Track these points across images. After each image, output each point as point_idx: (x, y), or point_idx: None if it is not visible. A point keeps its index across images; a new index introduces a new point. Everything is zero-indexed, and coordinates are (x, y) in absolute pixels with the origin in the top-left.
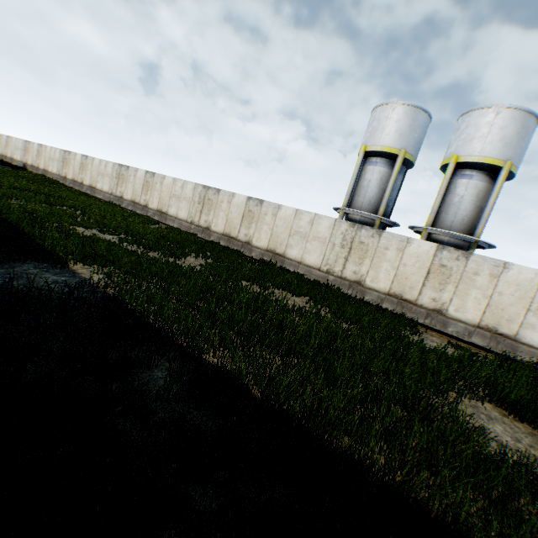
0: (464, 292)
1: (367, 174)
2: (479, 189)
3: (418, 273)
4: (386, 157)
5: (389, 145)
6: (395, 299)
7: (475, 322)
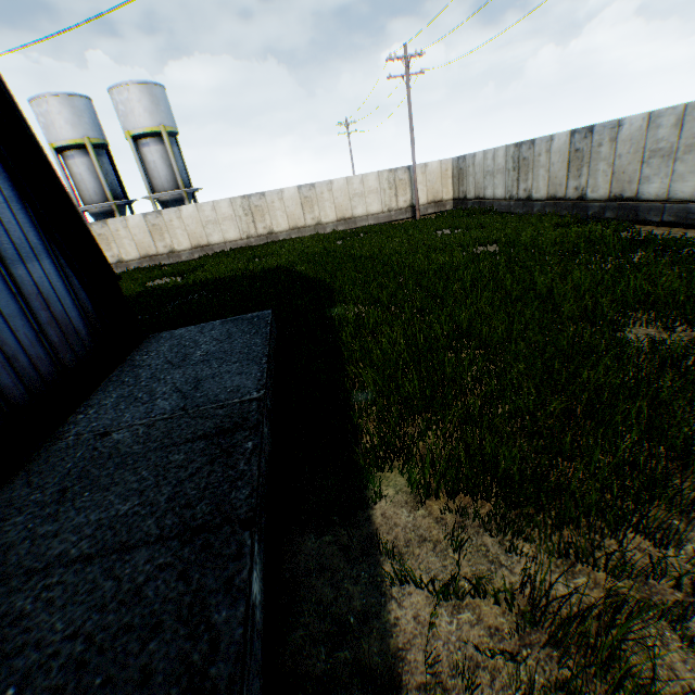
0: (175, 234)
1: (75, 169)
2: (161, 152)
3: (147, 236)
4: (78, 149)
5: (72, 138)
6: (148, 259)
7: (191, 247)
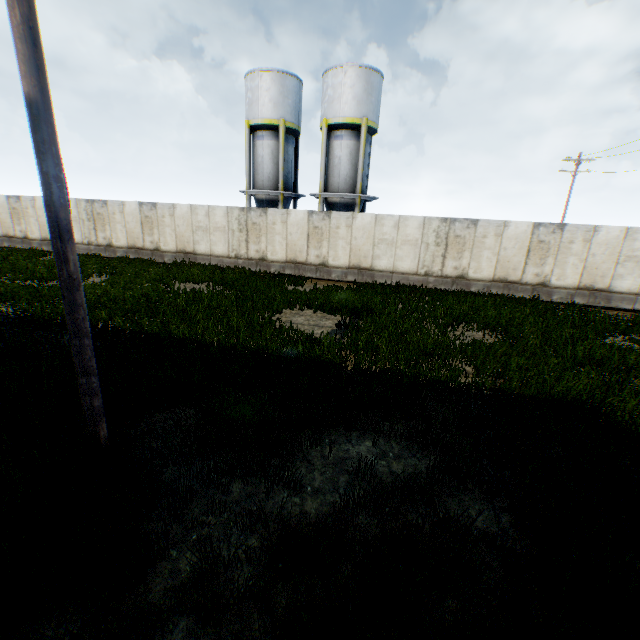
0: (335, 244)
1: (259, 150)
2: (351, 148)
3: (302, 238)
4: (270, 130)
5: (268, 117)
6: (292, 265)
7: (347, 265)
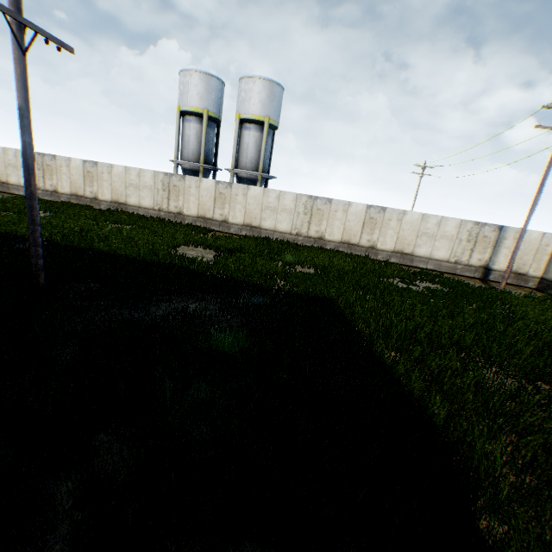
0: (234, 207)
1: (186, 130)
2: (257, 138)
3: (210, 200)
4: (196, 116)
5: (195, 107)
6: (202, 219)
7: (242, 223)
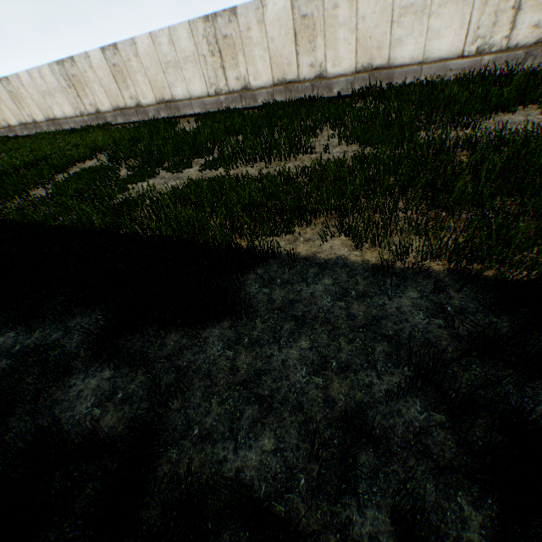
0: None
1: None
2: None
3: None
4: None
5: None
6: None
7: None
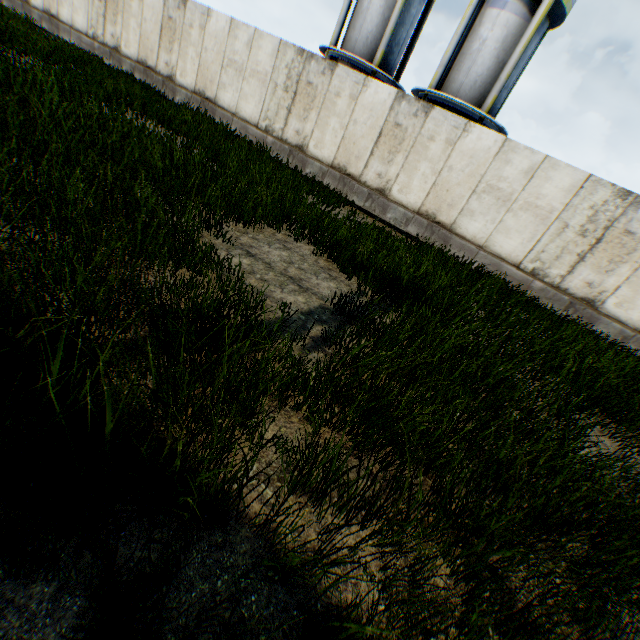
0: (414, 166)
1: None
2: (510, 31)
3: (368, 136)
4: None
5: None
6: (338, 174)
7: (417, 207)
